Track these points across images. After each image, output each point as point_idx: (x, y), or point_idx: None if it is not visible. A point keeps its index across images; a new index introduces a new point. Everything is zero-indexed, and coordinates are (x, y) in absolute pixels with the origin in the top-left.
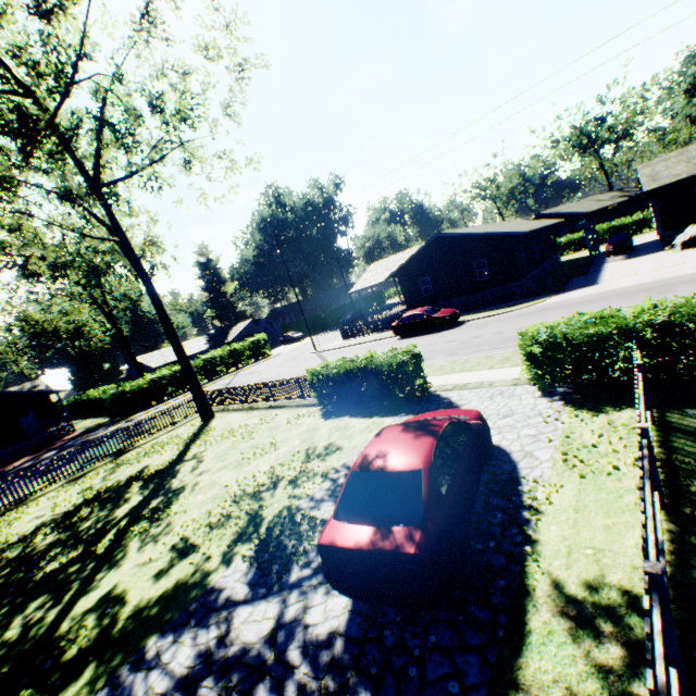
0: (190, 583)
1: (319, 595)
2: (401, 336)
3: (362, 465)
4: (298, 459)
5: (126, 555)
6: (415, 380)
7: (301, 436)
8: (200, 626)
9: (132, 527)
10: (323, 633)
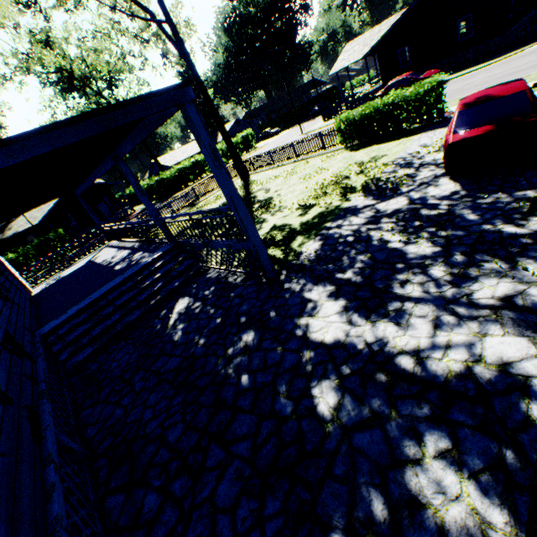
0: (329, 211)
1: (430, 189)
2: None
3: (467, 106)
4: (353, 167)
5: (265, 219)
6: (438, 104)
7: (343, 161)
8: (356, 214)
9: (254, 213)
10: (447, 194)
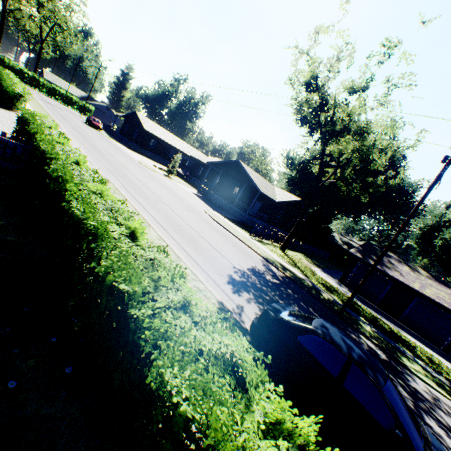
0: None
1: None
2: (86, 122)
3: None
4: None
5: None
6: None
7: None
8: None
9: None
10: None
